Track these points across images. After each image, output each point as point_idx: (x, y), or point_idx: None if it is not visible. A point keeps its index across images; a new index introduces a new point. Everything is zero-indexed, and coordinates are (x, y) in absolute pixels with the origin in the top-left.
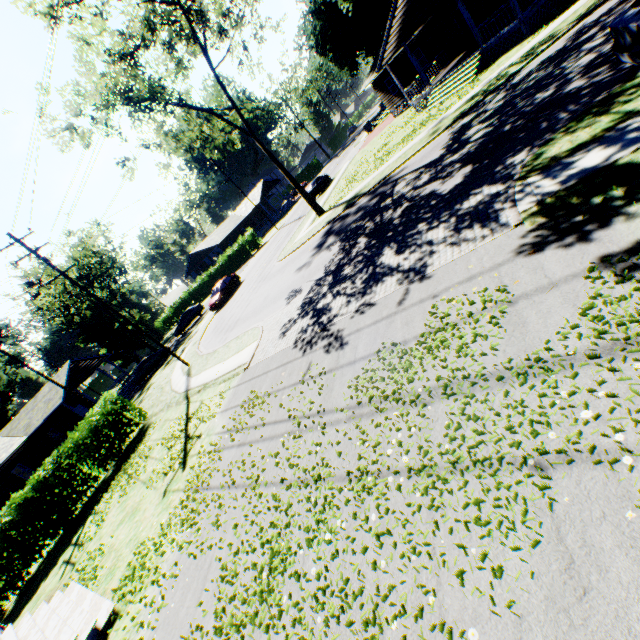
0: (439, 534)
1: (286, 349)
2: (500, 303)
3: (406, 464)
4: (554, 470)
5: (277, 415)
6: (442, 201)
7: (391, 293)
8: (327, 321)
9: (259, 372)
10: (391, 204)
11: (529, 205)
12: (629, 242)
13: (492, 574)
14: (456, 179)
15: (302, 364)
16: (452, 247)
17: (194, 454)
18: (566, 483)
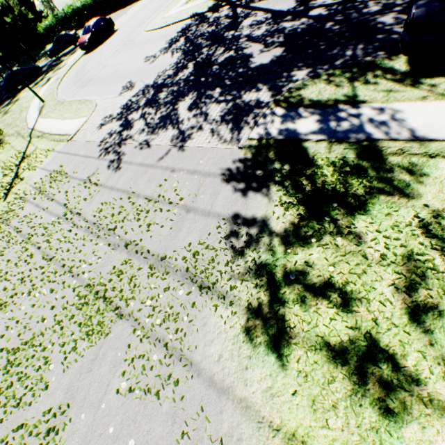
0: (72, 321)
1: (95, 143)
2: (186, 206)
3: (84, 278)
4: (122, 319)
5: (62, 198)
6: (244, 75)
7: (163, 145)
8: (125, 138)
9: (73, 151)
10: (229, 41)
11: (256, 136)
12: (250, 213)
13: (71, 349)
14: (267, 57)
15: (94, 166)
16: (210, 134)
17: (14, 192)
18: (120, 327)
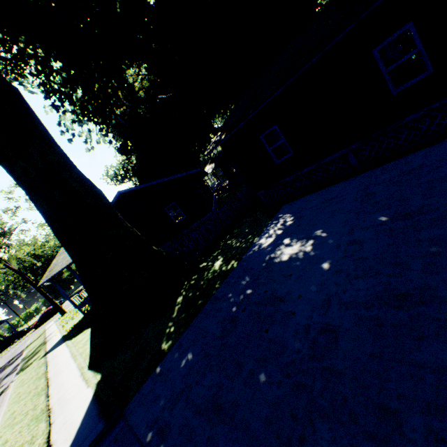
0: None
1: None
2: None
3: None
4: None
5: None
6: None
7: None
8: None
9: None
10: None
11: None
12: None
13: None
14: None
15: None
16: None
17: None
18: None
